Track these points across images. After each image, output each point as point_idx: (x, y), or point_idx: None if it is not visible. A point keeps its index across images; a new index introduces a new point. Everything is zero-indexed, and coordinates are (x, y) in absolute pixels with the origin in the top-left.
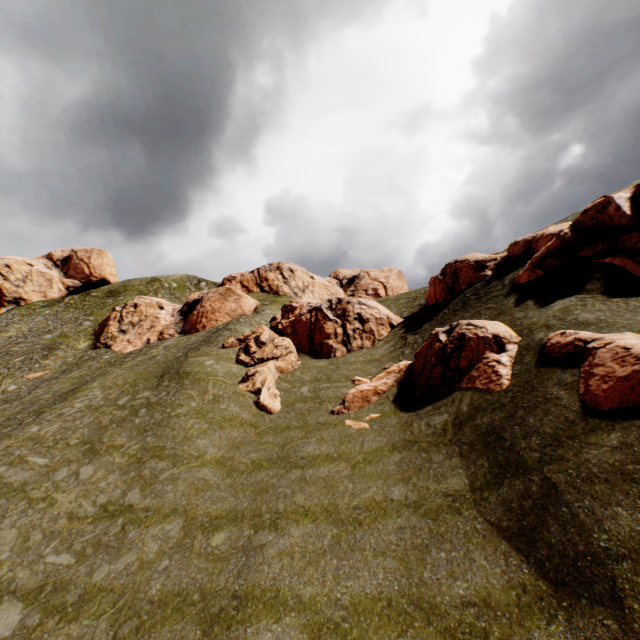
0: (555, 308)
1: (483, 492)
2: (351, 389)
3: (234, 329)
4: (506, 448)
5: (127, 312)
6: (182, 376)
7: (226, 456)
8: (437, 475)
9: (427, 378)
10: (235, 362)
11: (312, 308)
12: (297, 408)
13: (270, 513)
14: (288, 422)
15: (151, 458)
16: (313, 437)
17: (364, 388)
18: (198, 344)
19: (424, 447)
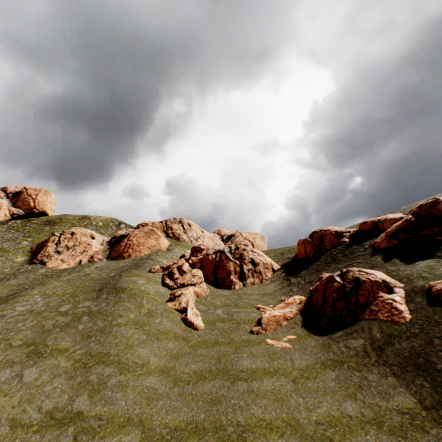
0: (420, 265)
1: (439, 411)
2: (265, 314)
3: (155, 259)
4: (440, 370)
5: (65, 237)
6: (119, 291)
7: (168, 365)
8: (381, 393)
9: (333, 309)
10: (161, 284)
11: (217, 250)
12: (219, 326)
13: (232, 426)
14: (215, 338)
15: (96, 363)
16: (244, 352)
17: (276, 314)
18: (129, 267)
19: (353, 366)
